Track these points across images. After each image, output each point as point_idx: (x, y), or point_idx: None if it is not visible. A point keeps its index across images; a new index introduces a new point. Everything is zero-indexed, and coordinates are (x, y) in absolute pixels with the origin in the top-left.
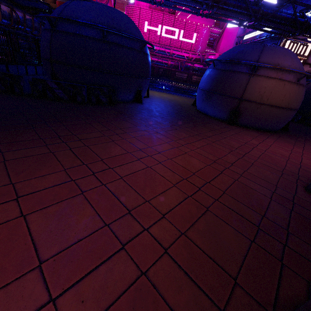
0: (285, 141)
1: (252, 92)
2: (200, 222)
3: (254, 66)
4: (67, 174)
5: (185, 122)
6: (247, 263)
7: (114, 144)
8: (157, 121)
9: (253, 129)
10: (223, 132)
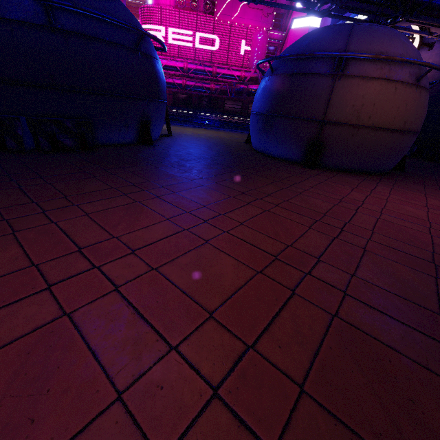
0: (408, 188)
1: (341, 107)
2: None
3: (340, 61)
4: None
5: (226, 170)
6: None
7: (7, 242)
8: (168, 174)
9: (349, 171)
10: (296, 182)
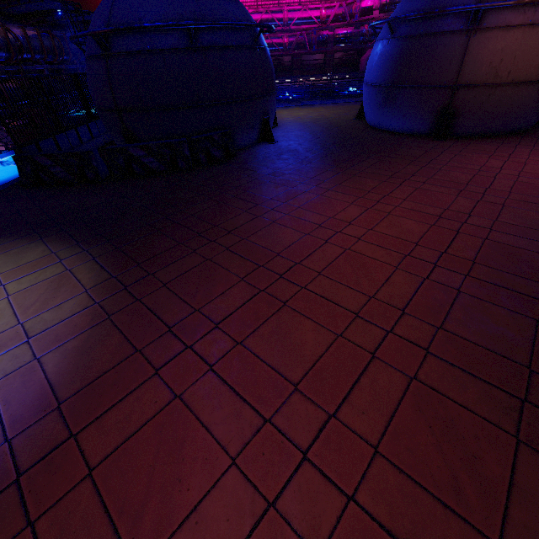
0: None
1: (476, 67)
2: (456, 310)
3: (476, 12)
4: (250, 284)
5: (362, 157)
6: (538, 347)
7: (279, 227)
8: (317, 169)
9: (484, 136)
10: (432, 159)
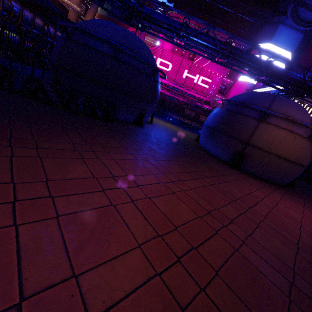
0: (294, 199)
1: (260, 138)
2: None
3: (264, 113)
4: None
5: (183, 155)
6: None
7: (81, 162)
8: (151, 148)
9: (257, 178)
10: (224, 175)
